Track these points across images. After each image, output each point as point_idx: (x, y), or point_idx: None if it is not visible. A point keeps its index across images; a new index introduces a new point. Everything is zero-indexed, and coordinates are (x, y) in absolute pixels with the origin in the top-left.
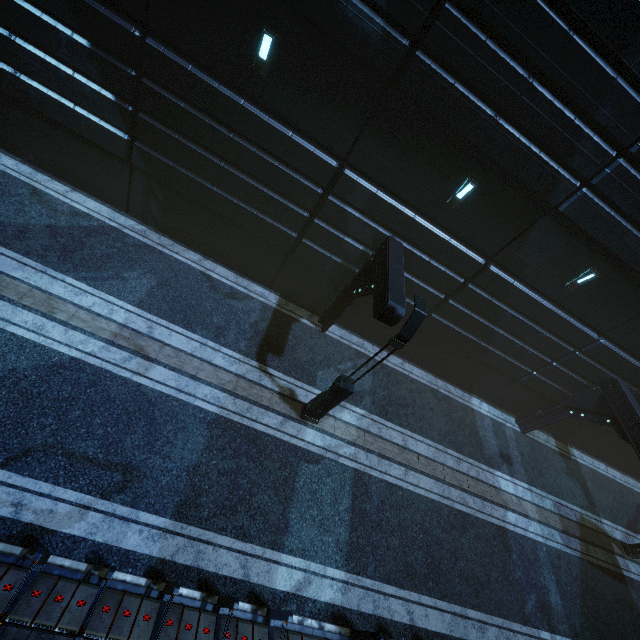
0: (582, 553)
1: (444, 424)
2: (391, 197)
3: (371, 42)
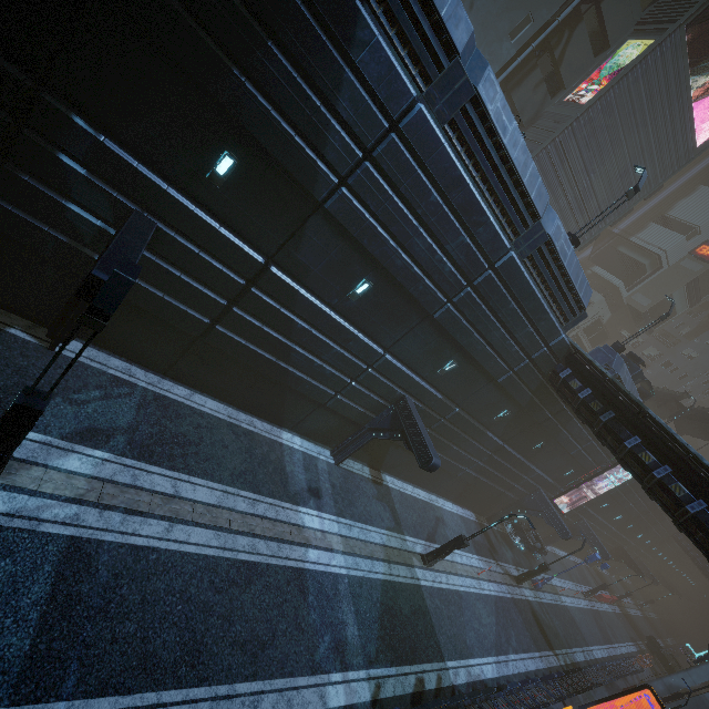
0: (385, 574)
1: (241, 462)
2: (130, 154)
3: None
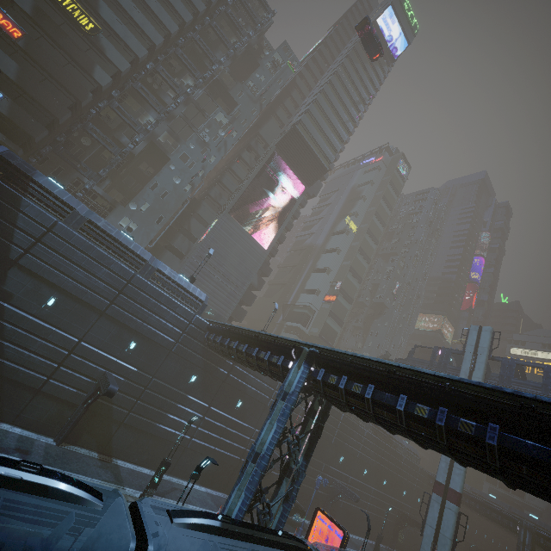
0: None
1: None
2: None
3: None
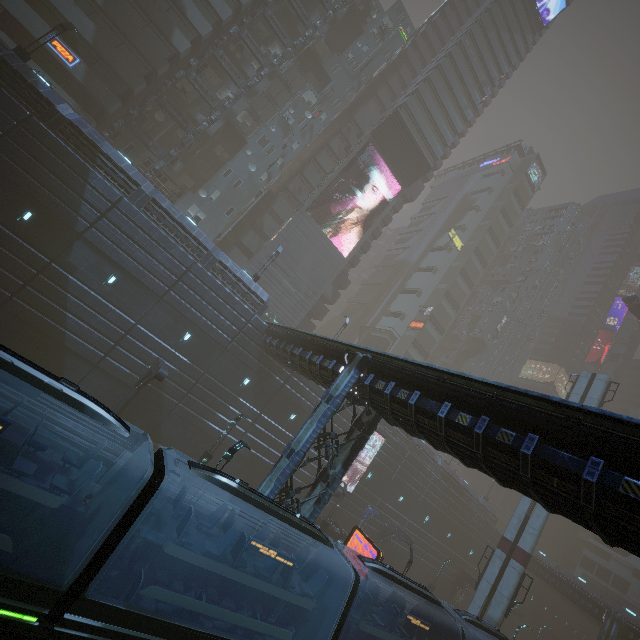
0: None
1: None
2: None
3: None
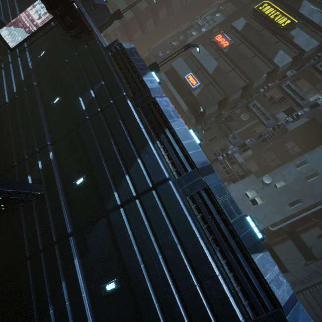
0: None
1: None
2: (57, 167)
3: (79, 111)
